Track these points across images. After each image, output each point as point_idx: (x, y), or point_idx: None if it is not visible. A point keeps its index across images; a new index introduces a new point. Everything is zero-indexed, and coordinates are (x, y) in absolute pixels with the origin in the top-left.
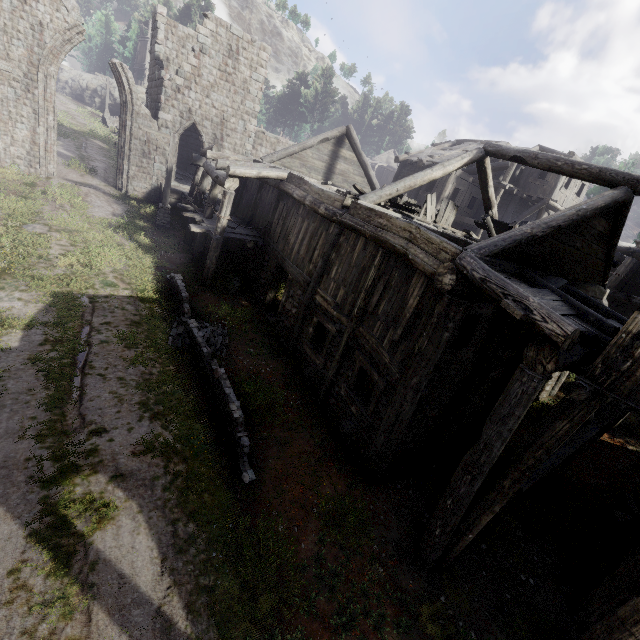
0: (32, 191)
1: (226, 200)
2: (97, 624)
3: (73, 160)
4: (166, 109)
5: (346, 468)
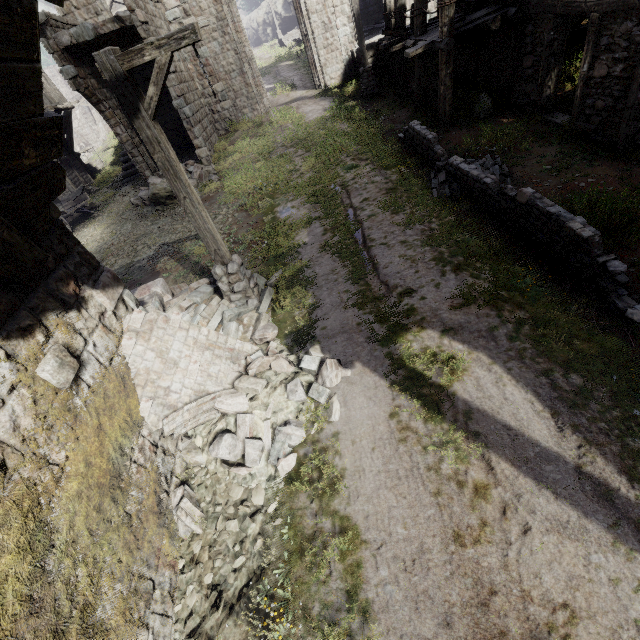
0: (262, 128)
1: None
2: (503, 473)
3: (276, 86)
4: None
5: None
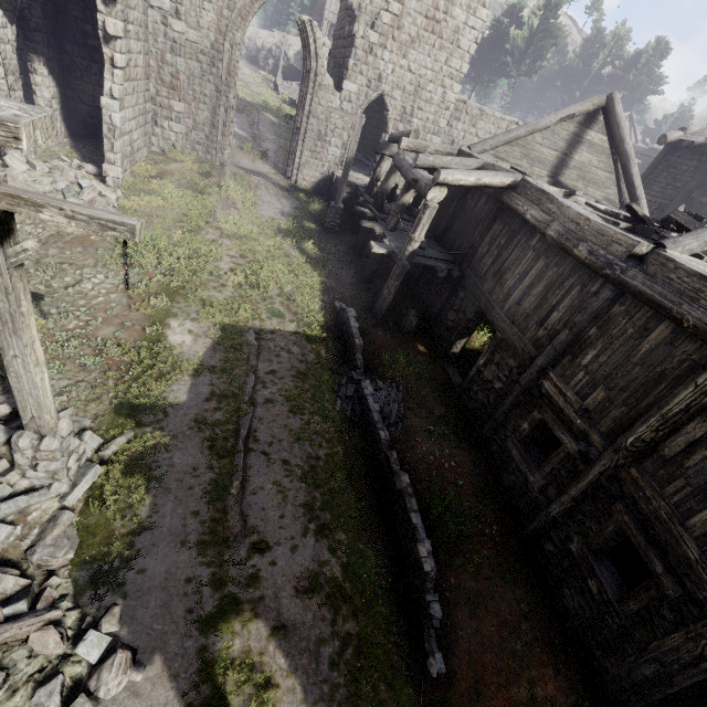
0: (207, 183)
1: (425, 216)
2: None
3: (246, 142)
4: (352, 77)
5: (567, 670)
